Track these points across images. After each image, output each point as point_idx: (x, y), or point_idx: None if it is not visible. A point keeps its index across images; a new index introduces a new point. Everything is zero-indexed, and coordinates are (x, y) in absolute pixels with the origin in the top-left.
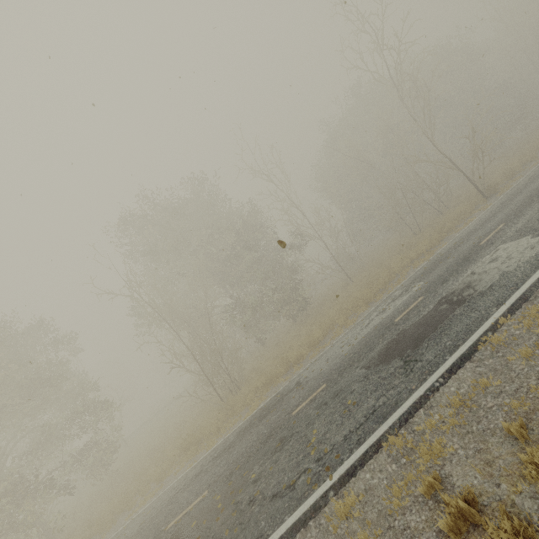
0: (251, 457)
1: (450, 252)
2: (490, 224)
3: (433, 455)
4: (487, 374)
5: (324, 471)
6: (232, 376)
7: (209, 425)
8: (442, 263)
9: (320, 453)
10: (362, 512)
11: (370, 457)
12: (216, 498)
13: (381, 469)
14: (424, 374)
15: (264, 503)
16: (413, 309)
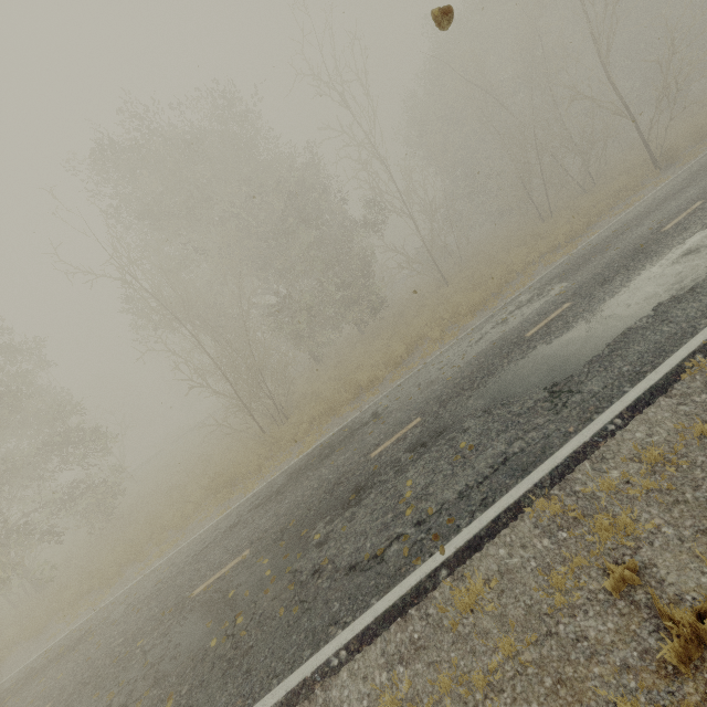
0: (311, 511)
1: (609, 242)
2: (676, 203)
3: (618, 531)
4: (700, 416)
5: (430, 540)
6: (277, 401)
7: (246, 463)
8: (597, 257)
9: (421, 514)
10: (498, 605)
11: (503, 526)
12: (262, 563)
13: (523, 544)
14: (587, 411)
15: (337, 576)
16: (557, 320)
